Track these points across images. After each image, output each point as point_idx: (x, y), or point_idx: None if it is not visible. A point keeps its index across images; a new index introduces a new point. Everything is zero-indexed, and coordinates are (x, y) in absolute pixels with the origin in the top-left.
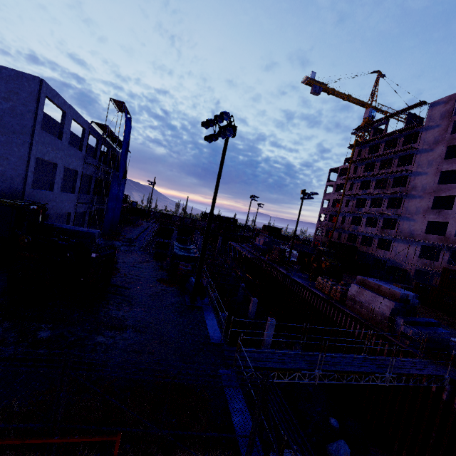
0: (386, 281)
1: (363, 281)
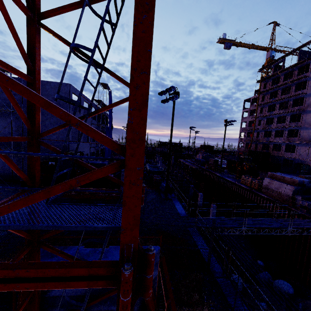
0: (294, 174)
1: (272, 175)
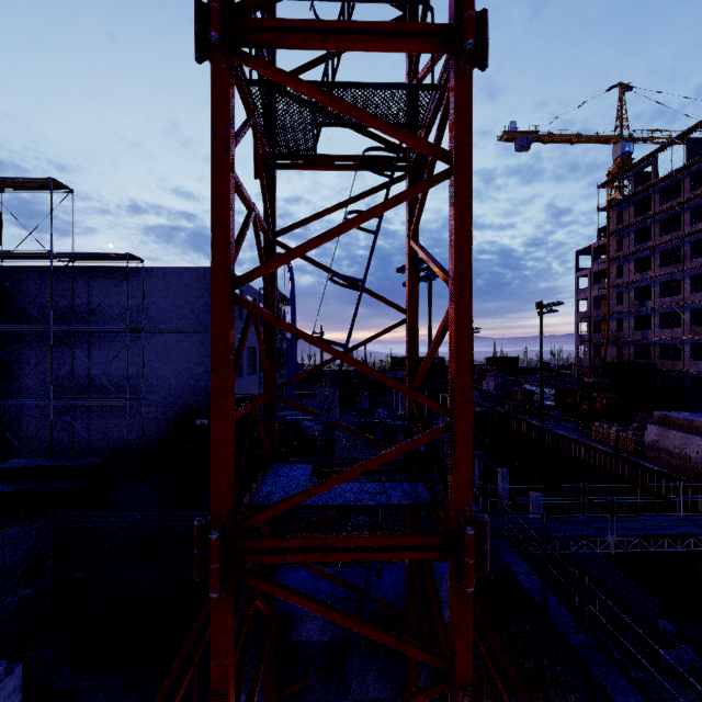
0: None
1: (664, 417)
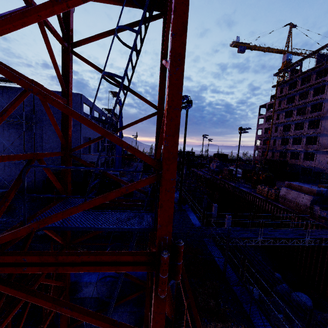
0: (313, 184)
1: (290, 184)
